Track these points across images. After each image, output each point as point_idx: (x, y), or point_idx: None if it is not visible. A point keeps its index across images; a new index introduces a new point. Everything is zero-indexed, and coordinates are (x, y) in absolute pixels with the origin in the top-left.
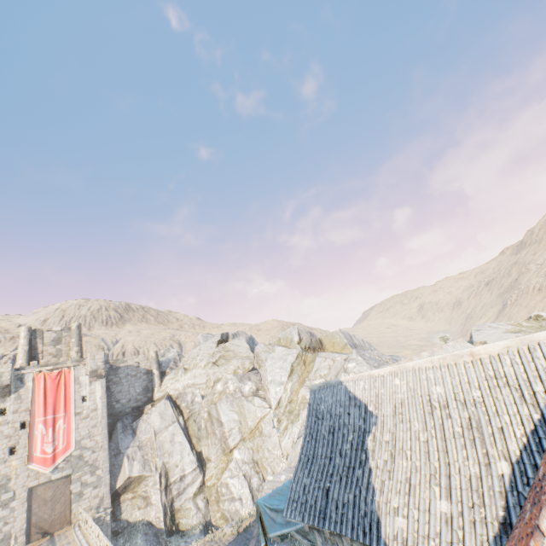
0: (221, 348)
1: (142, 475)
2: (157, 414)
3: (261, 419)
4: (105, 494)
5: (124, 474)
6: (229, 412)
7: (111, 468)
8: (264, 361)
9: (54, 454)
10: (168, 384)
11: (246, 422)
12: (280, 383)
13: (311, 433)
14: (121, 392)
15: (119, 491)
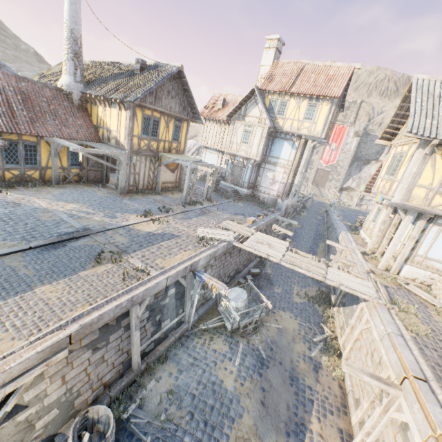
0: None
1: (354, 189)
2: (375, 167)
3: None
4: (338, 186)
5: (347, 184)
6: None
7: (344, 179)
8: None
9: (328, 161)
10: None
11: None
12: None
13: None
14: (364, 148)
15: (342, 189)
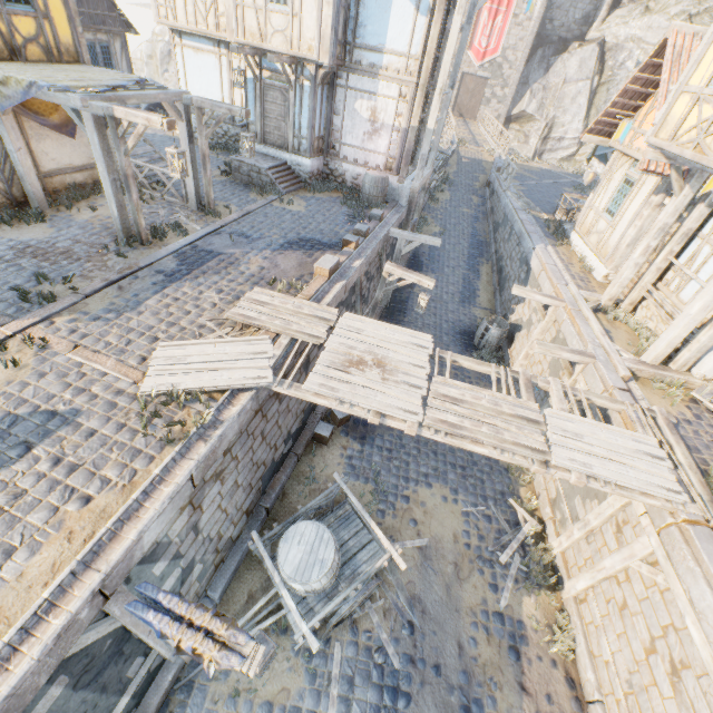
0: None
1: (533, 116)
2: (577, 60)
3: None
4: (502, 113)
5: (521, 106)
6: None
7: (514, 95)
8: None
9: (484, 51)
10: (611, 24)
11: None
12: None
13: None
14: (559, 10)
15: (511, 119)
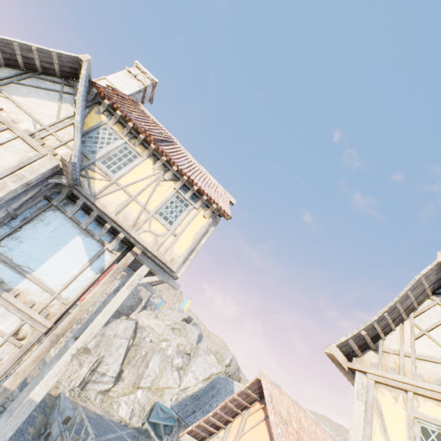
0: (183, 323)
1: (91, 350)
2: (124, 325)
3: (169, 387)
4: None
5: None
6: (157, 364)
7: None
8: (199, 355)
9: None
10: (143, 315)
11: (160, 380)
12: (196, 377)
13: (205, 390)
14: None
15: None
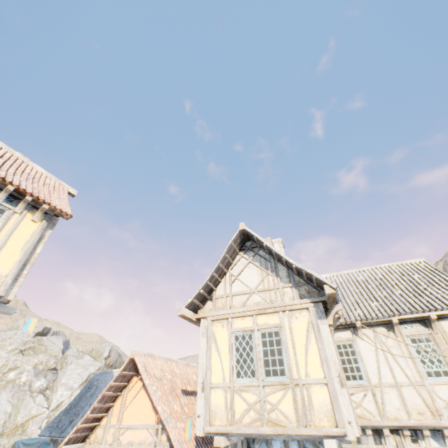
0: (37, 339)
1: None
2: None
3: (33, 417)
4: None
5: None
6: (6, 402)
7: None
8: (69, 364)
9: None
10: None
11: (16, 417)
12: (70, 387)
13: (81, 395)
14: None
15: None
